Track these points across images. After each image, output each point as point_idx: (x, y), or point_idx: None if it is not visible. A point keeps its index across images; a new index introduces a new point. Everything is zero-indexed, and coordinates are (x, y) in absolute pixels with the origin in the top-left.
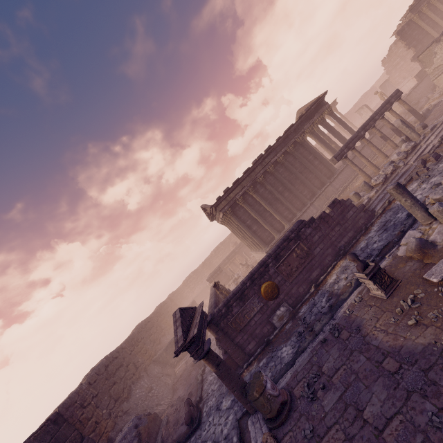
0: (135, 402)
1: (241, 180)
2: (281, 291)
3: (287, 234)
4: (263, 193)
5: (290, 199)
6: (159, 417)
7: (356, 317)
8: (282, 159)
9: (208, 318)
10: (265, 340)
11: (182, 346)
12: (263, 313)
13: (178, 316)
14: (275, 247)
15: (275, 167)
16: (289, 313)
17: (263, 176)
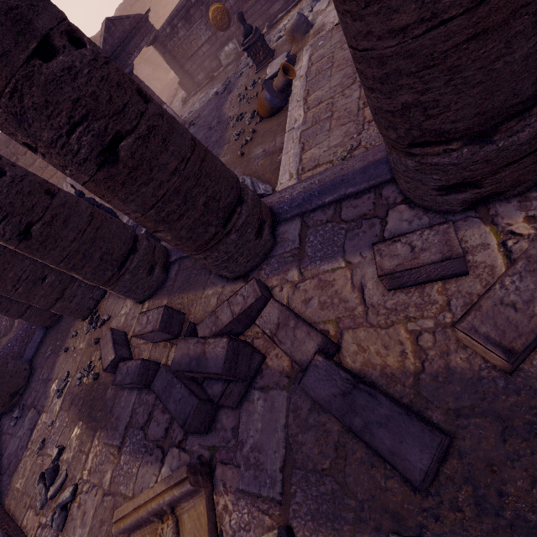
0: None
1: None
2: (233, 21)
3: None
4: None
5: None
6: None
7: (238, 82)
8: None
9: (151, 36)
10: (210, 75)
11: None
12: (212, 45)
13: (103, 31)
14: None
15: None
16: (235, 53)
17: None
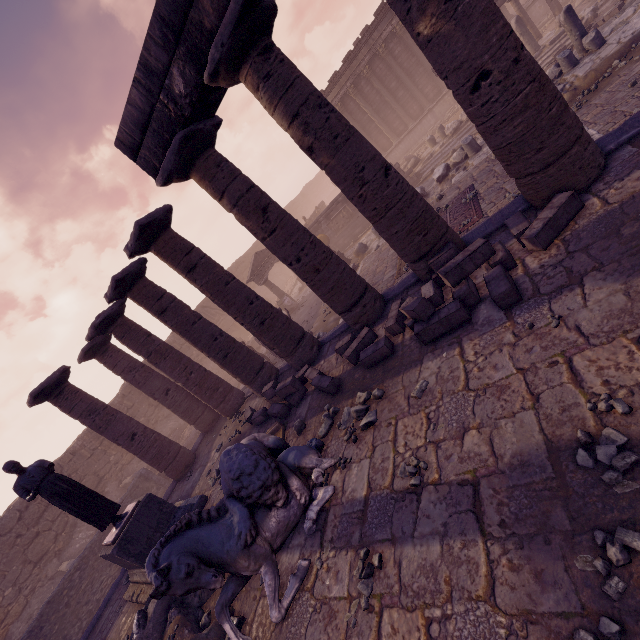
0: (259, 290)
1: (337, 77)
2: (331, 241)
3: (336, 198)
4: (369, 94)
5: (405, 101)
6: (270, 300)
7: None
8: (398, 31)
9: None
10: None
11: (249, 280)
12: None
13: (253, 260)
14: (326, 208)
15: (389, 46)
16: None
17: (368, 67)
